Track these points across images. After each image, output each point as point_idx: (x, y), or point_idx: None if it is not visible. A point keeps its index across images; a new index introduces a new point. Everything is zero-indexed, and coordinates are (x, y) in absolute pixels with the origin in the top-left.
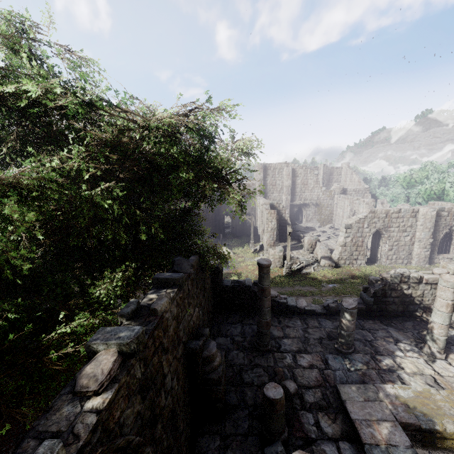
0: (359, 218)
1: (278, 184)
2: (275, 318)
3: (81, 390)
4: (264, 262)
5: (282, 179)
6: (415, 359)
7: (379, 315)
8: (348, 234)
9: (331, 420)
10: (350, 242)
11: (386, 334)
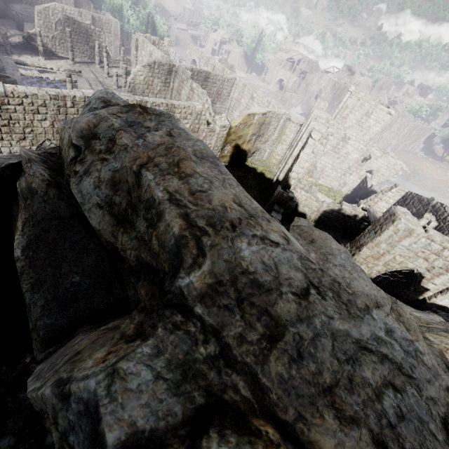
0: (45, 7)
1: None
2: None
3: None
4: None
5: None
6: (35, 59)
7: (32, 50)
8: (40, 18)
9: None
10: (43, 25)
11: (30, 54)
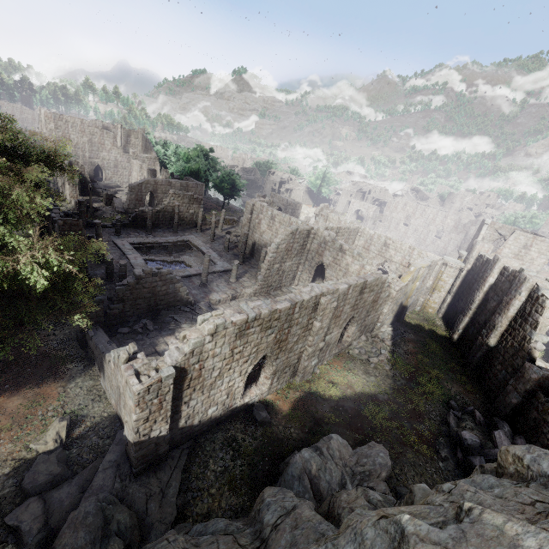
0: (139, 183)
1: (73, 138)
2: (87, 229)
3: (56, 213)
4: (81, 200)
5: (77, 135)
6: (142, 235)
7: (136, 226)
8: (133, 193)
9: (110, 246)
10: (134, 198)
11: (136, 231)
